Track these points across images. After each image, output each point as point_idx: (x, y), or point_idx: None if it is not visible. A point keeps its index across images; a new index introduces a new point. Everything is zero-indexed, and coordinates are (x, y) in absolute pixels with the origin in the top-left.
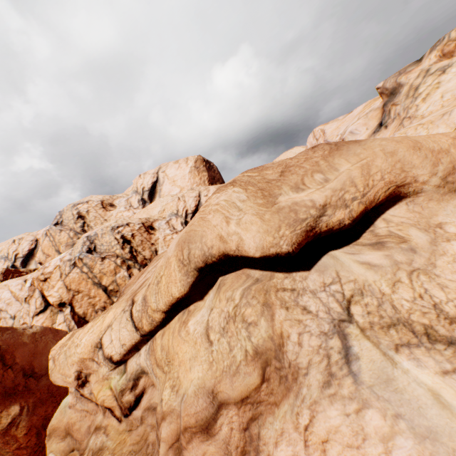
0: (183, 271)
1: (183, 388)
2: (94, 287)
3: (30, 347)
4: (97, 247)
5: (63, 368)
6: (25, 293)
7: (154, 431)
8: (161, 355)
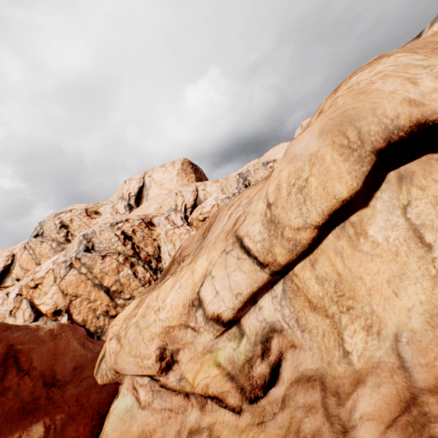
0: (352, 158)
1: (389, 326)
2: (94, 289)
3: (50, 346)
4: (96, 246)
5: (135, 346)
6: (9, 306)
7: (314, 415)
8: (321, 290)
